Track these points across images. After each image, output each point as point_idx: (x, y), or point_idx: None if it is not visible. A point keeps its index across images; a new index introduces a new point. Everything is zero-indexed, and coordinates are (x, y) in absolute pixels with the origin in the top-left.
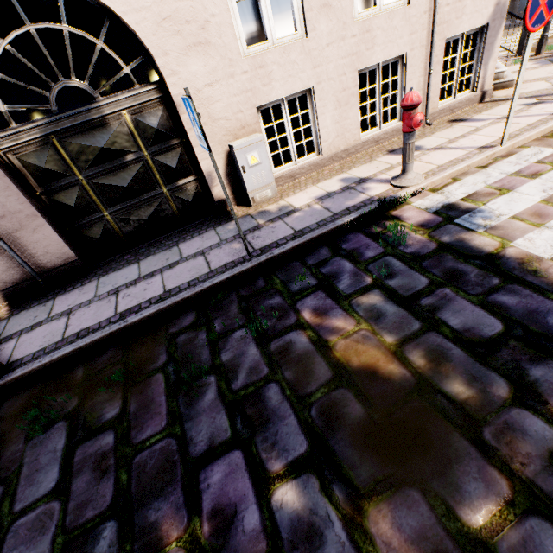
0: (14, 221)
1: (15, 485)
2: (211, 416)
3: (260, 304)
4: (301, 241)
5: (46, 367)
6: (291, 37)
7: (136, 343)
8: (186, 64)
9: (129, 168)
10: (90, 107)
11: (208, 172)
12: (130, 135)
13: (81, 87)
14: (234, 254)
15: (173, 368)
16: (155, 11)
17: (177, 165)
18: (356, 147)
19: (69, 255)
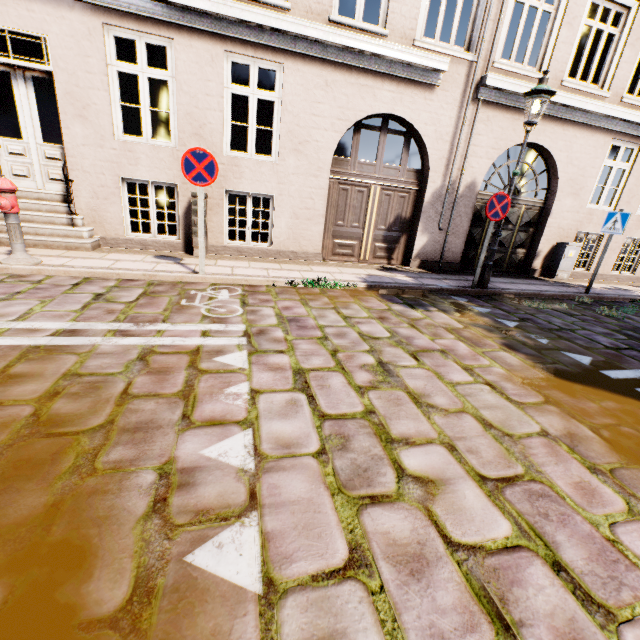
0: (457, 230)
1: (555, 316)
2: (638, 324)
3: (616, 308)
4: (617, 296)
5: (504, 294)
6: (607, 208)
7: (551, 301)
8: (565, 199)
9: (505, 231)
10: (515, 198)
11: (539, 251)
12: (517, 217)
13: (518, 189)
14: (573, 290)
15: (592, 311)
16: (569, 176)
17: (524, 240)
18: (606, 276)
19: (458, 259)
